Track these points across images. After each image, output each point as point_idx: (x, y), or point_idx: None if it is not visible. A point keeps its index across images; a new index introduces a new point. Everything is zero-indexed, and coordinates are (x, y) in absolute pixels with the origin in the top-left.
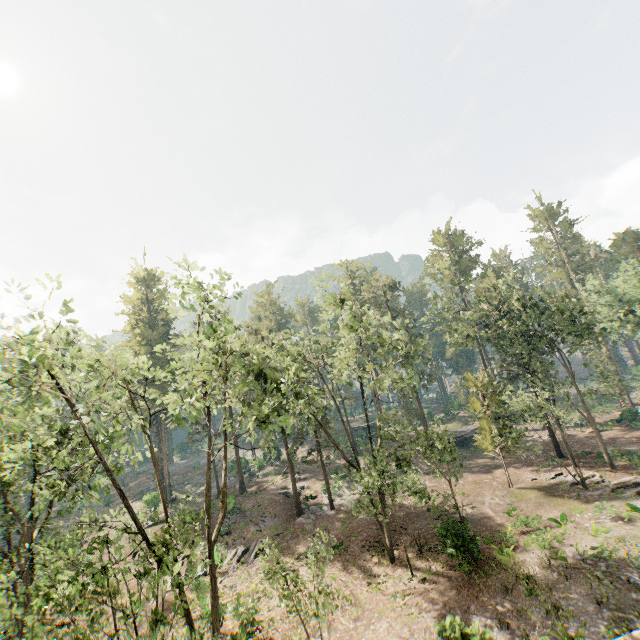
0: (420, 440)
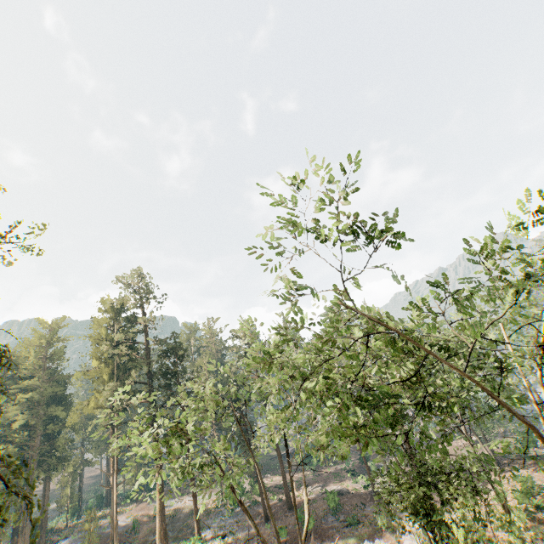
0: None
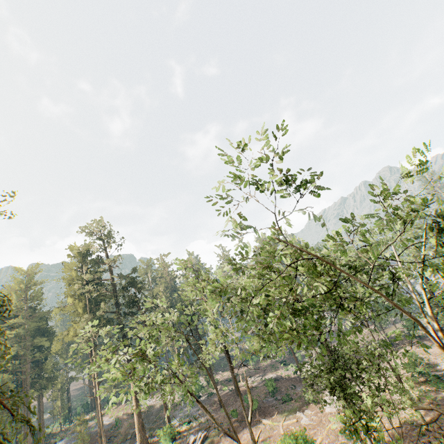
0: None
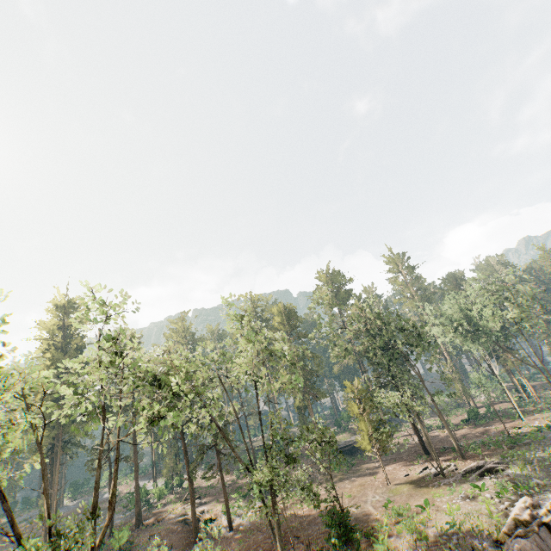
0: (303, 434)
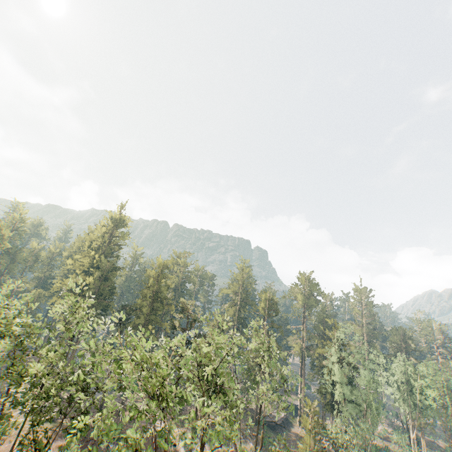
0: None
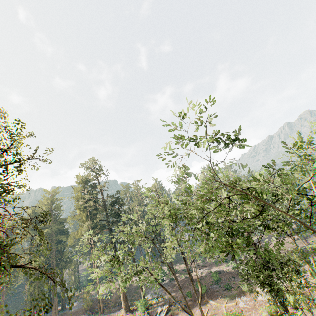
0: None
